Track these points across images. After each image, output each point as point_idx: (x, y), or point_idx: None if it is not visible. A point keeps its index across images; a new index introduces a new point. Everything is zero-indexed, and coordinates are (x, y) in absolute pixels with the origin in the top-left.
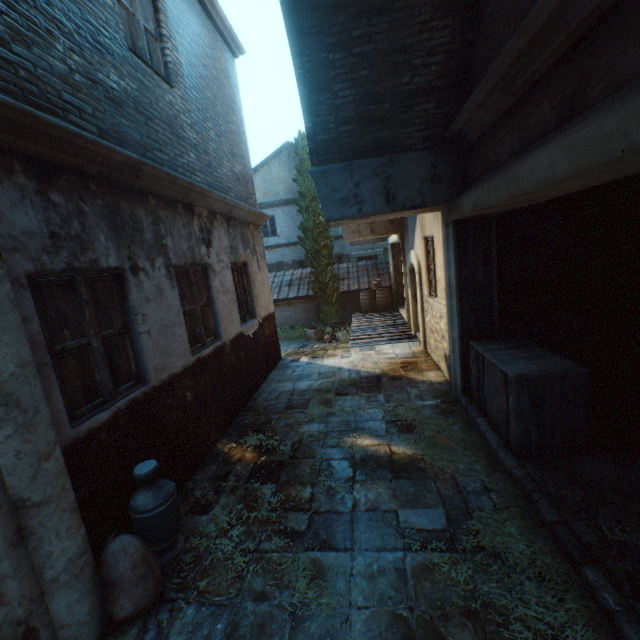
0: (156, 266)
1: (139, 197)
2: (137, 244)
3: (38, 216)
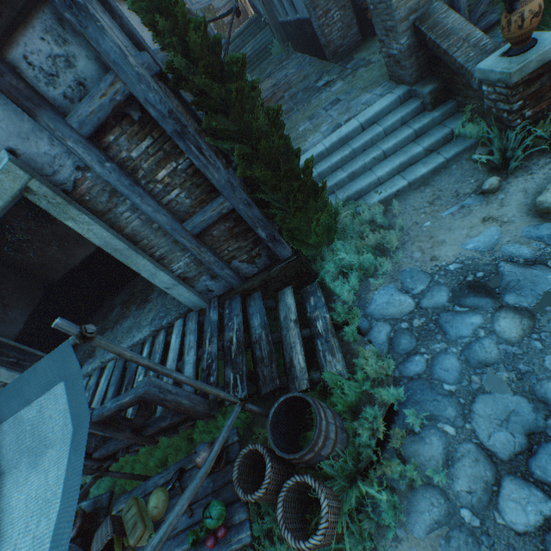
0: None
1: None
2: None
3: None
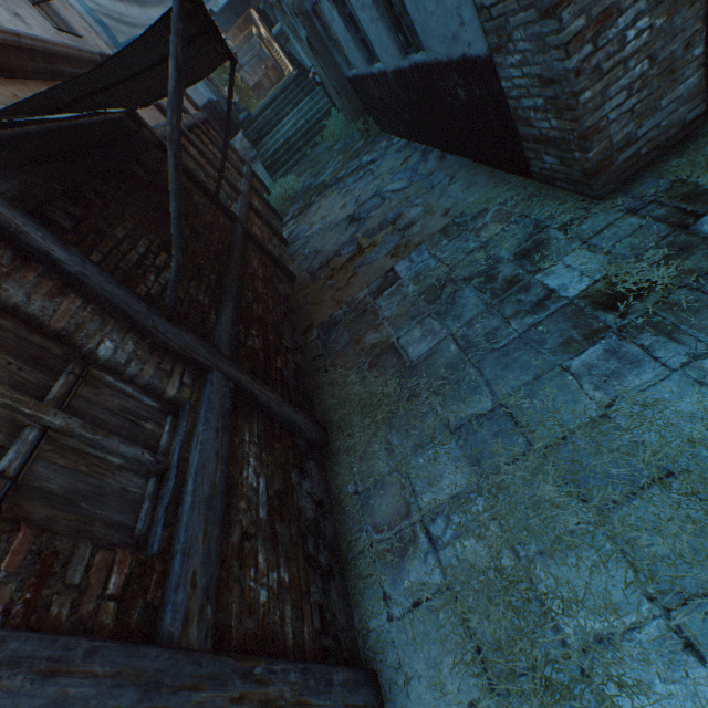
0: None
1: None
2: None
3: None
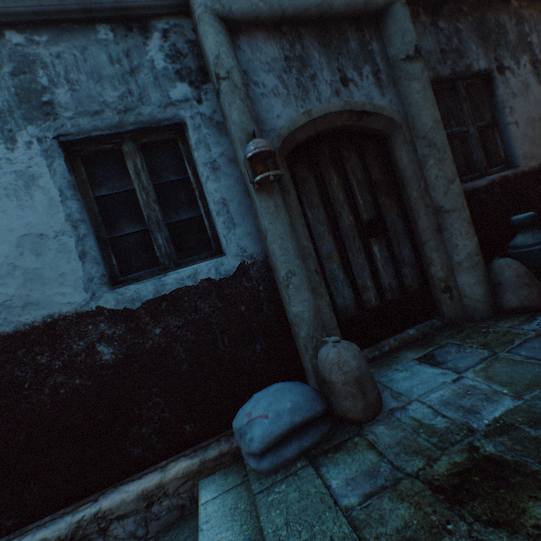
0: (519, 65)
1: (500, 5)
2: (500, 47)
3: (432, 41)
